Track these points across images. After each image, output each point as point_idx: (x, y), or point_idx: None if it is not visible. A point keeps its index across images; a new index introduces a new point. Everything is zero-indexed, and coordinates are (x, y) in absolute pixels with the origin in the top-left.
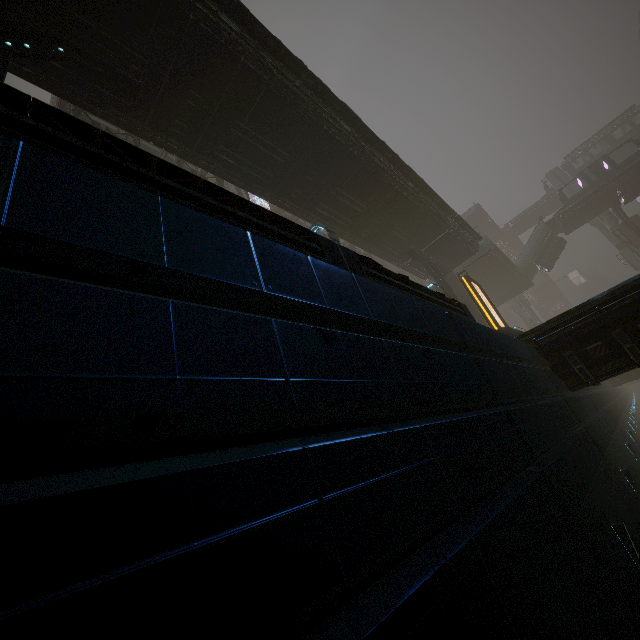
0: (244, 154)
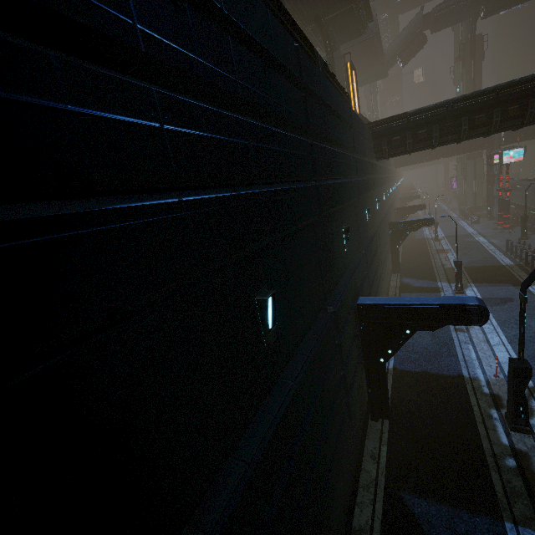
0: None
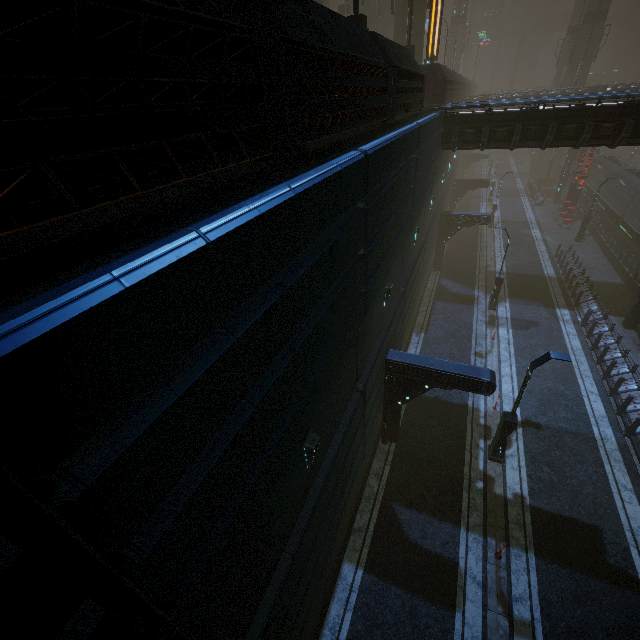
0: None
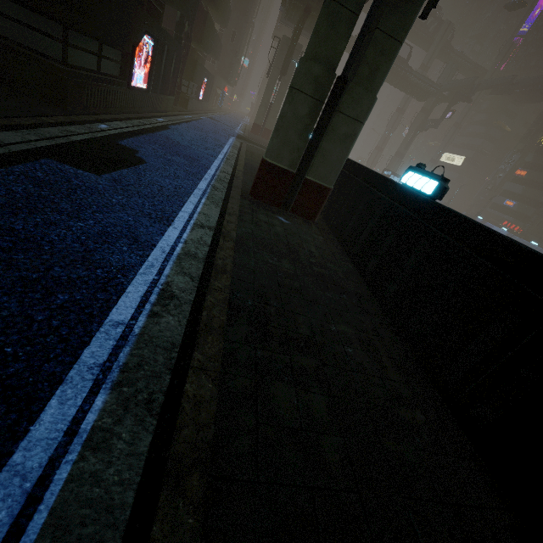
0: None
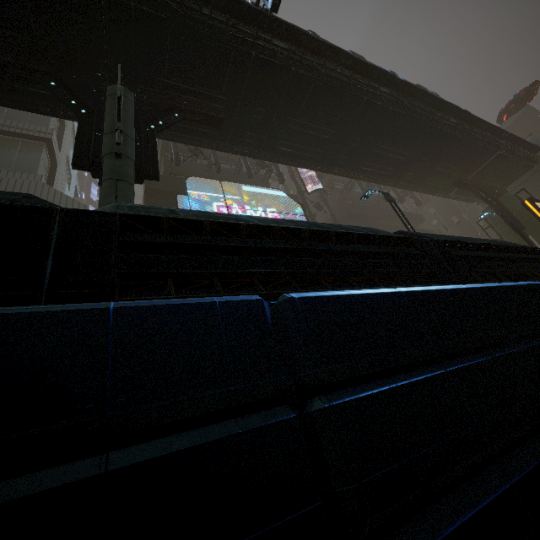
0: (298, 142)
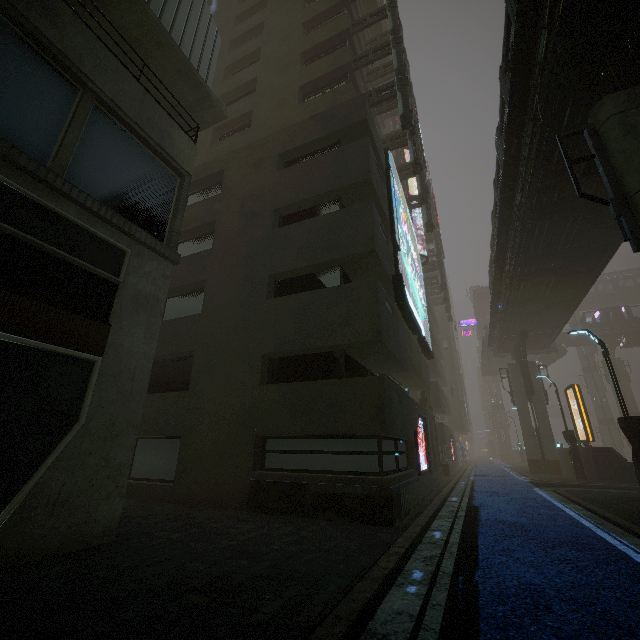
0: (549, 233)
